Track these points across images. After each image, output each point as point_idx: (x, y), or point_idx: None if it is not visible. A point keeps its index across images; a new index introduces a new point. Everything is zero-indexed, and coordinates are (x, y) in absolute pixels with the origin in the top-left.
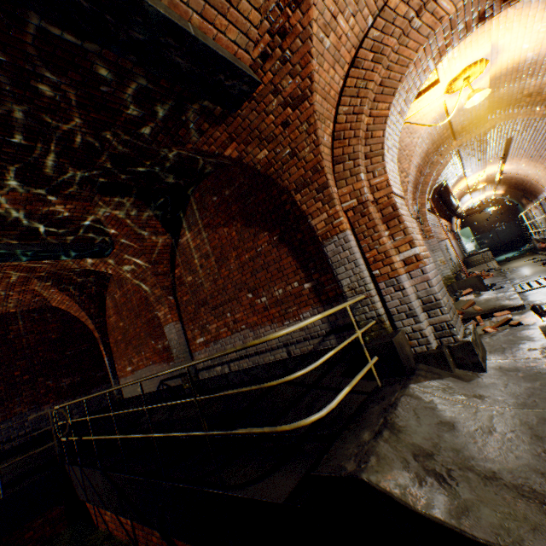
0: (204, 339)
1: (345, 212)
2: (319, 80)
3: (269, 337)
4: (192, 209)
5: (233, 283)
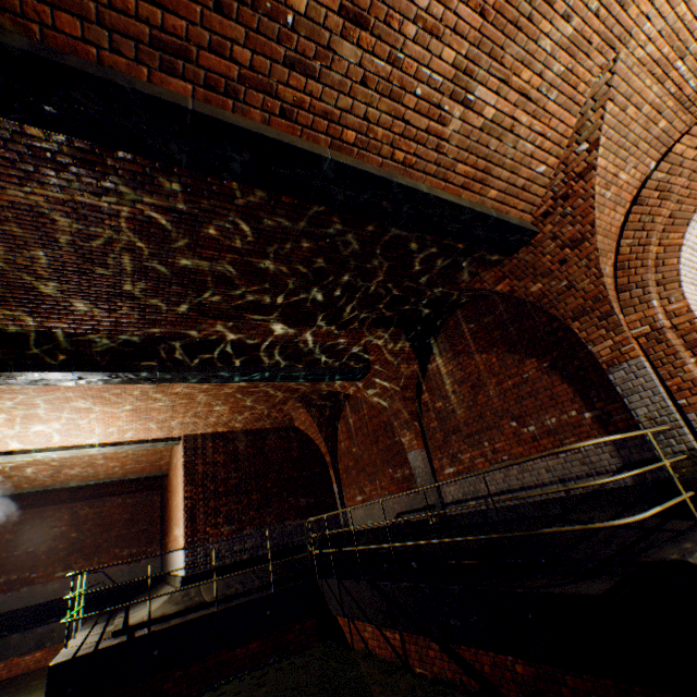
0: (454, 469)
1: (634, 338)
2: (599, 224)
3: (575, 445)
4: (444, 336)
5: (491, 410)
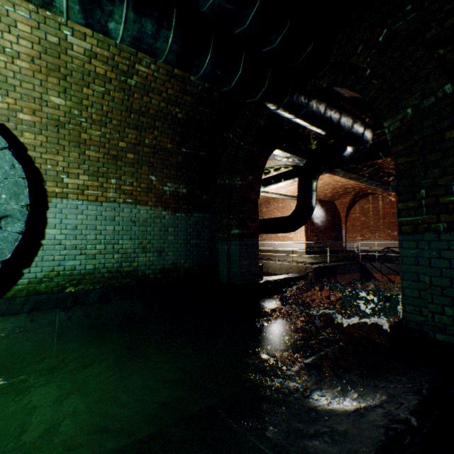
0: None
1: None
2: None
3: None
4: None
5: None
